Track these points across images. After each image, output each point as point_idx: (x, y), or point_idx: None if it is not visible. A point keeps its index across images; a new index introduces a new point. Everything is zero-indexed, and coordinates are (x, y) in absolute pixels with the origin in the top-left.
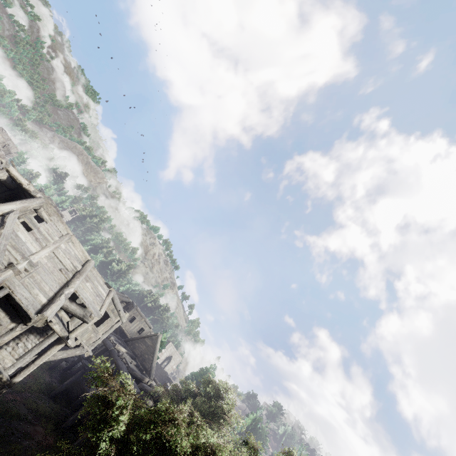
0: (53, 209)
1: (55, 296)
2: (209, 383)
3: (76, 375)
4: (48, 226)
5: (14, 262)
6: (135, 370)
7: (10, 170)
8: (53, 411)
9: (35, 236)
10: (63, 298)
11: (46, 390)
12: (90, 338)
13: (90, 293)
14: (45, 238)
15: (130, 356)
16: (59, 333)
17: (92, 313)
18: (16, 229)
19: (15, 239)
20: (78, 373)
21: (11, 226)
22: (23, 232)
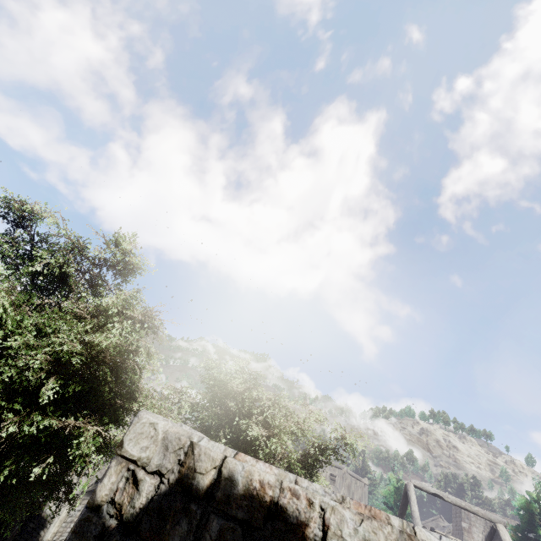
0: None
1: None
2: None
3: None
4: None
5: None
6: None
7: None
8: None
9: None
10: None
11: None
12: None
13: None
14: None
15: None
16: None
17: None
18: None
19: None
20: None
21: None
22: None
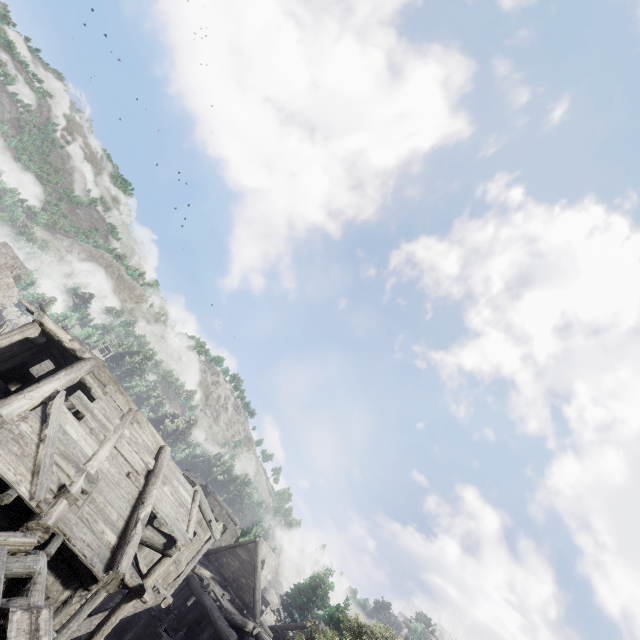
0: (107, 375)
1: (128, 528)
2: (360, 632)
3: (138, 628)
4: (104, 404)
5: (66, 482)
6: (233, 611)
7: (44, 323)
8: None
9: (89, 425)
10: (139, 528)
11: None
12: (169, 573)
13: (170, 505)
14: (103, 425)
15: (217, 583)
16: (128, 581)
17: (178, 540)
18: (62, 422)
19: (63, 439)
20: (141, 624)
21: (57, 418)
22: (72, 424)
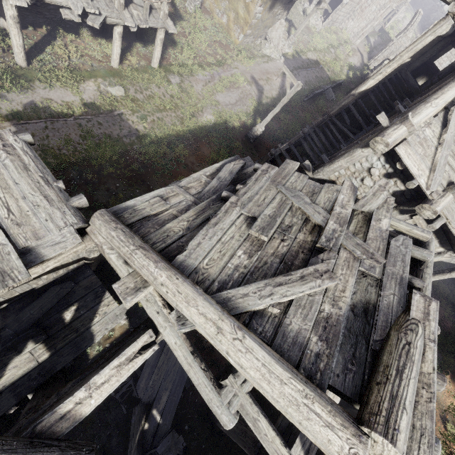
0: None
1: None
2: None
3: None
4: None
5: (454, 180)
6: None
7: None
8: (452, 294)
9: None
10: None
11: (445, 267)
12: None
13: None
14: None
15: None
16: None
17: None
18: None
19: None
20: None
21: None
22: None
